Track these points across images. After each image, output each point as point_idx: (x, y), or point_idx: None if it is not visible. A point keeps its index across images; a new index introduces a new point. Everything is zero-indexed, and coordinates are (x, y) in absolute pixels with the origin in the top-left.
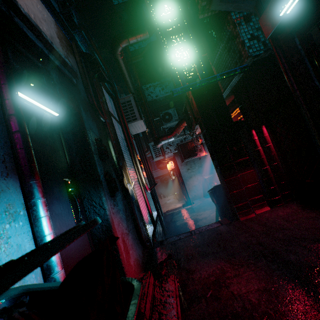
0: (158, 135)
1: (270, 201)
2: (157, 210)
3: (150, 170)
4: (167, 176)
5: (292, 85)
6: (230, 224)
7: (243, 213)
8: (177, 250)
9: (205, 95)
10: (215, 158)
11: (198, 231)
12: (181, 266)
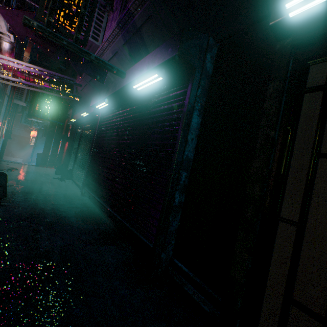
0: (34, 112)
1: (57, 167)
2: (2, 150)
3: (12, 128)
4: (29, 140)
5: (72, 136)
6: (34, 166)
7: (42, 165)
8: (3, 162)
9: (58, 119)
10: (45, 142)
11: (18, 163)
12: (2, 164)
